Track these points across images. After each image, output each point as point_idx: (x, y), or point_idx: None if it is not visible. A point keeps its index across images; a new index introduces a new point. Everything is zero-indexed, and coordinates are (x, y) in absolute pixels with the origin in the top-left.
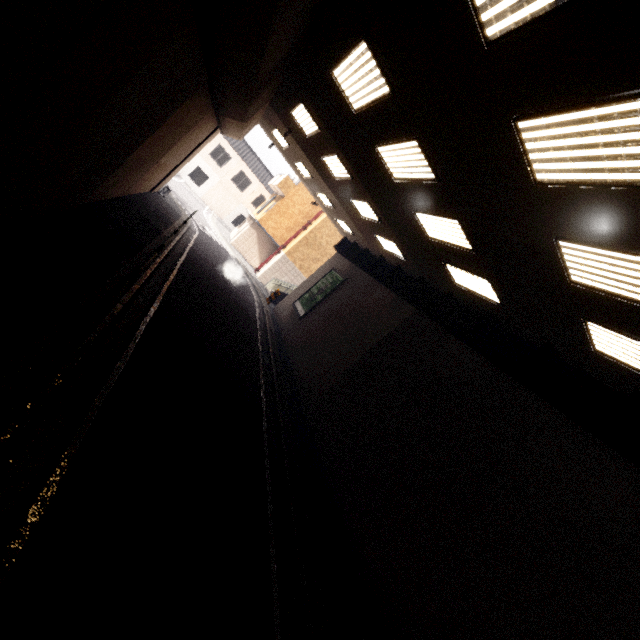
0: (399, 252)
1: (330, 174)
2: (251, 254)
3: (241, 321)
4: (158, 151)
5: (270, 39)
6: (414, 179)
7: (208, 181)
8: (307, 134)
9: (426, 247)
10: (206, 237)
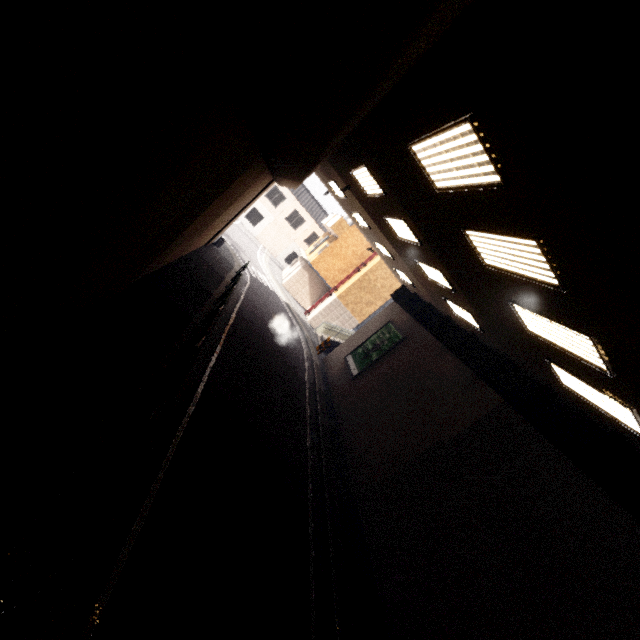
0: (476, 324)
1: (392, 232)
2: (302, 295)
3: (289, 390)
4: (210, 219)
5: (338, 134)
6: (520, 274)
7: (263, 221)
8: (368, 194)
9: (520, 335)
10: (258, 284)
